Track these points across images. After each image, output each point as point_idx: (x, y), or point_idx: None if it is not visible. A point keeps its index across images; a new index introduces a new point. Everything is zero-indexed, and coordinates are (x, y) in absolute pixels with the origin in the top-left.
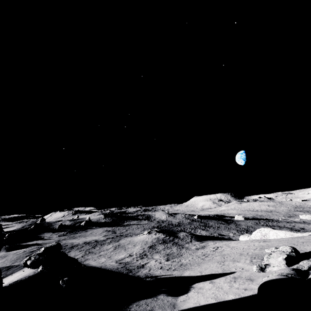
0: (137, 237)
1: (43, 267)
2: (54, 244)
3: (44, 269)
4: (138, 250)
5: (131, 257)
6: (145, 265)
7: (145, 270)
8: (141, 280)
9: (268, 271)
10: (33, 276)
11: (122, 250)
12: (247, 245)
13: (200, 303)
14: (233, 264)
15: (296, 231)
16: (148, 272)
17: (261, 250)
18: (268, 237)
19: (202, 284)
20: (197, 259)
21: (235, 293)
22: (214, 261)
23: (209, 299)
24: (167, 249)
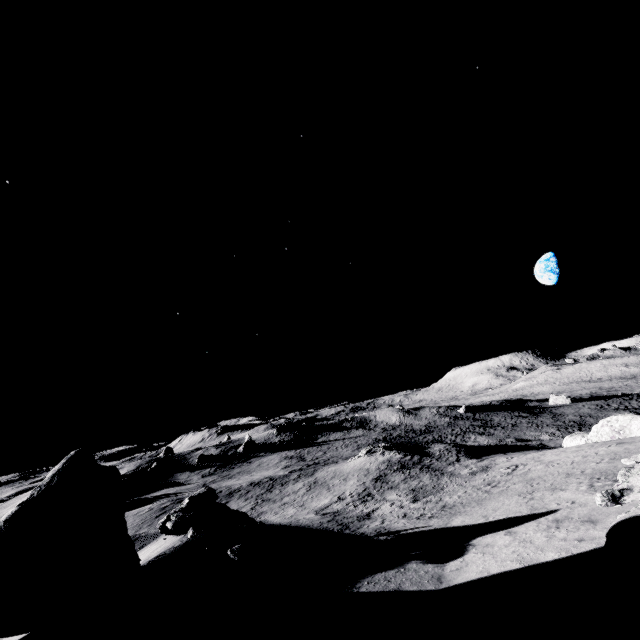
0: (348, 464)
1: (194, 530)
2: (203, 490)
3: (198, 534)
4: (353, 488)
5: (344, 502)
6: (372, 514)
7: (374, 522)
8: (370, 541)
9: (630, 503)
10: (181, 546)
11: (323, 490)
12: (581, 455)
13: (491, 572)
14: (552, 496)
15: None
16: (381, 525)
17: (613, 462)
18: (629, 434)
19: (491, 537)
20: (475, 493)
21: (559, 548)
22: (511, 493)
23: (506, 562)
24: (411, 479)
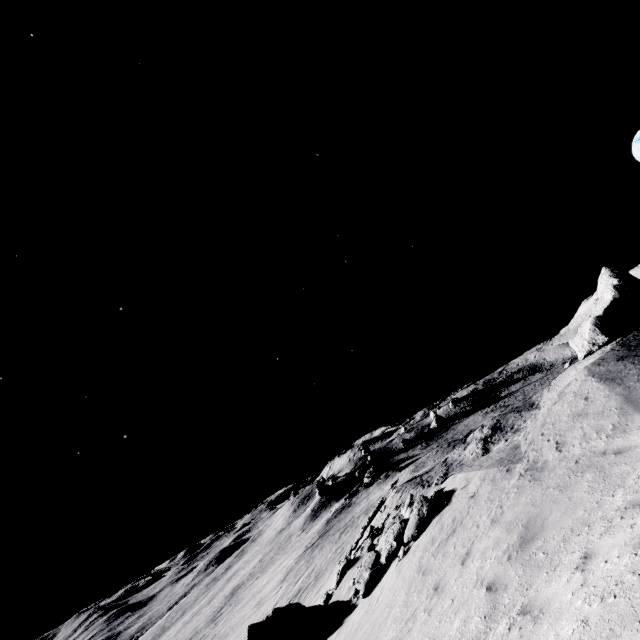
0: None
1: None
2: None
3: None
4: None
5: None
6: None
7: None
8: None
9: None
10: None
11: None
12: None
13: None
14: None
15: None
16: None
17: None
18: None
19: None
20: None
21: None
22: None
23: None
24: None
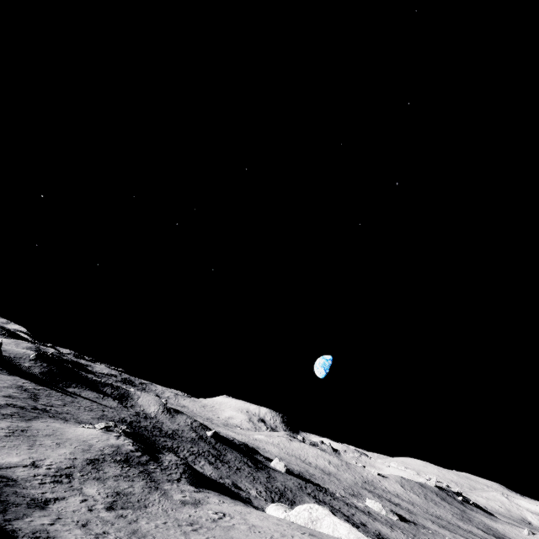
0: (77, 429)
1: None
2: None
3: None
4: (59, 459)
5: (34, 471)
6: (52, 503)
7: (44, 518)
8: None
9: None
10: None
11: (25, 444)
12: (280, 532)
13: None
14: None
15: (354, 525)
16: (48, 527)
17: None
18: (318, 528)
19: None
20: (174, 529)
21: None
22: None
23: None
24: (124, 479)
